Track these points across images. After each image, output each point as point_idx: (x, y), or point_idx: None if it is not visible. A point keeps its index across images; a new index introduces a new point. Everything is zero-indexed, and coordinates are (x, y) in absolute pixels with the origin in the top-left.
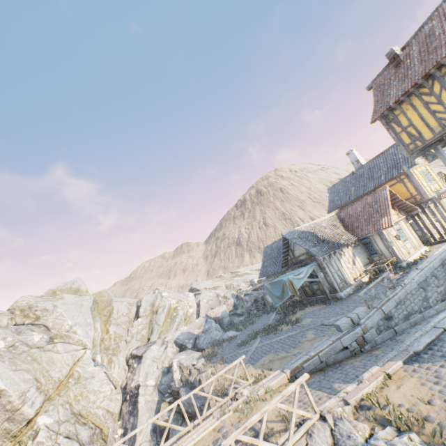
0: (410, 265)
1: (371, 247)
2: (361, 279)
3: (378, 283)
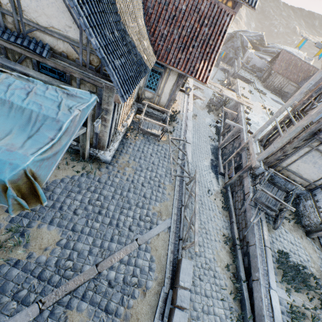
0: (171, 121)
1: (157, 79)
2: (128, 121)
3: (149, 144)
